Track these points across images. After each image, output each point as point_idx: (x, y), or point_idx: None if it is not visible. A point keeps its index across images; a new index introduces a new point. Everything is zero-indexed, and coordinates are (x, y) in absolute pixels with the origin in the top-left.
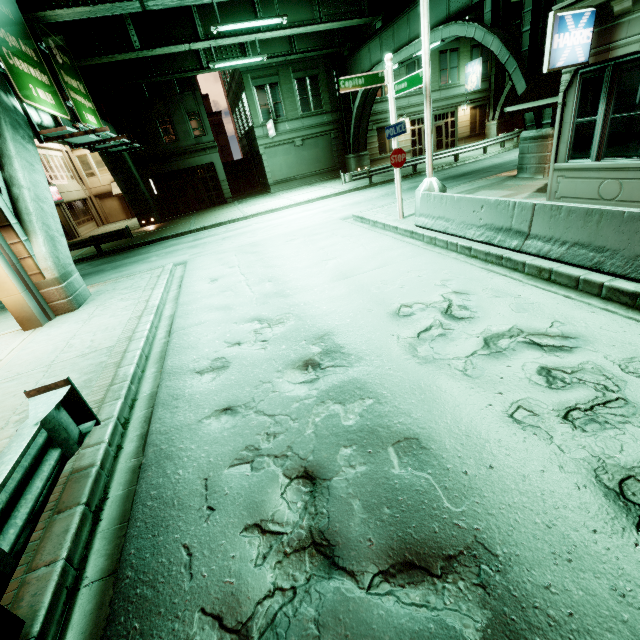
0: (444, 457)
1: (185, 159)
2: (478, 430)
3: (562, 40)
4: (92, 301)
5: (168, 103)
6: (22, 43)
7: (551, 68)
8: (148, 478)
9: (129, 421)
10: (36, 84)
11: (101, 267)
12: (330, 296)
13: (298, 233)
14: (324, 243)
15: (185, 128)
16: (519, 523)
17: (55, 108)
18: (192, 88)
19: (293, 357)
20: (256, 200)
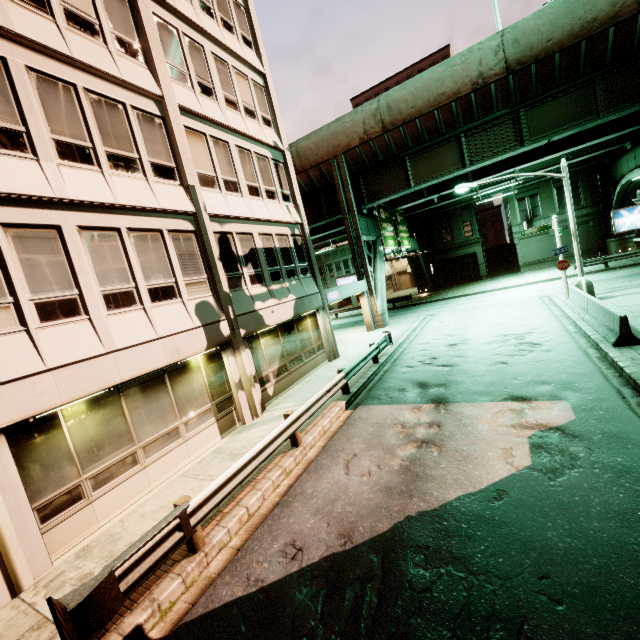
0: (467, 358)
1: (456, 251)
2: (481, 356)
3: (621, 221)
4: (390, 325)
5: (451, 219)
6: (388, 224)
7: (617, 232)
8: (401, 356)
9: (398, 351)
10: (389, 239)
11: (394, 314)
12: (481, 330)
13: (502, 304)
14: (508, 310)
15: (459, 232)
16: (469, 364)
17: (393, 245)
18: (469, 207)
19: (450, 343)
20: (503, 278)
